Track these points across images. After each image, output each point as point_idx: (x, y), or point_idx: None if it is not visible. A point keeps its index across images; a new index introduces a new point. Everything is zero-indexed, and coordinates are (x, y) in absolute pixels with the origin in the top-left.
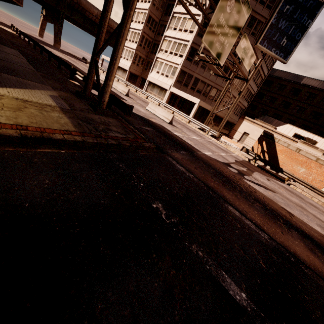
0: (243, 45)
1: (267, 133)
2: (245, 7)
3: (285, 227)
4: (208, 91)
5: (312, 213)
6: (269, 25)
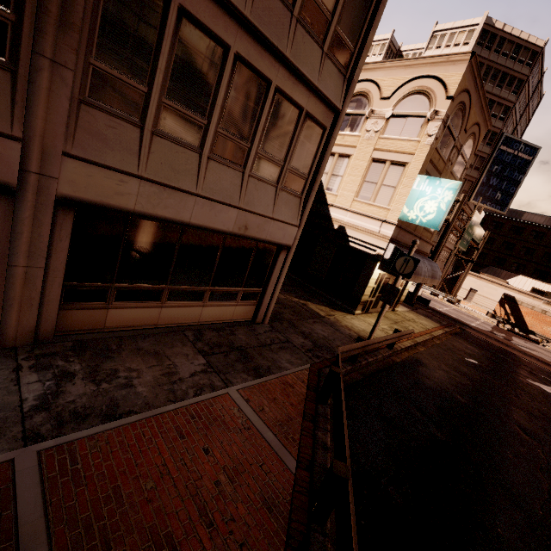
0: (477, 232)
1: (507, 296)
2: (481, 215)
3: None
4: None
5: None
6: (480, 183)
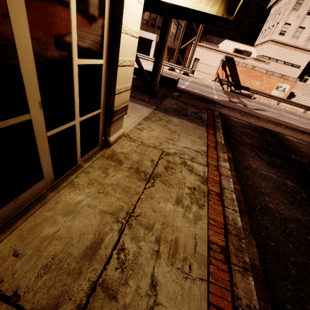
0: None
1: (228, 58)
2: None
3: (303, 134)
4: (155, 20)
5: (286, 116)
6: None
